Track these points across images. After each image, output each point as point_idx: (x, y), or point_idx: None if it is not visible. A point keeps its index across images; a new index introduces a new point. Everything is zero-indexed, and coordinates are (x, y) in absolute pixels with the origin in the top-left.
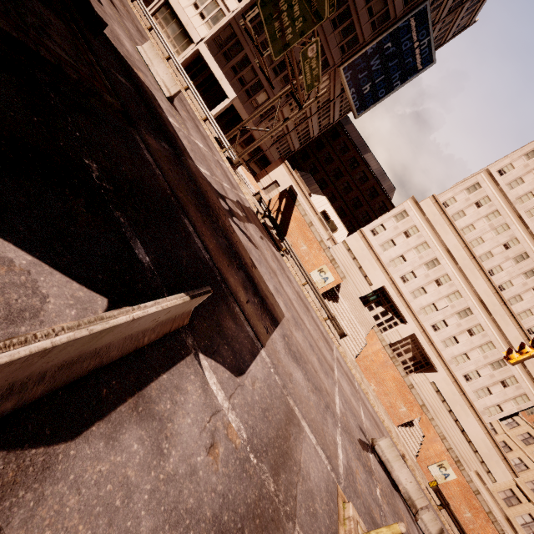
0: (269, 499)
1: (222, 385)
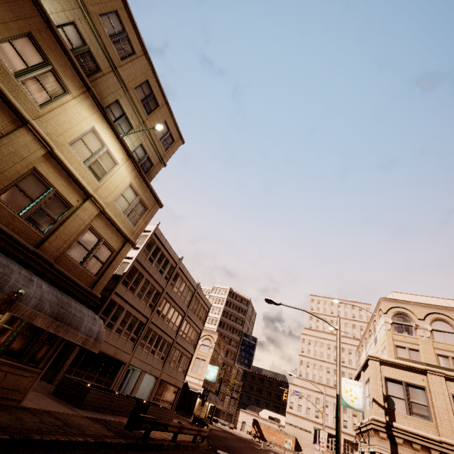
0: None
1: None
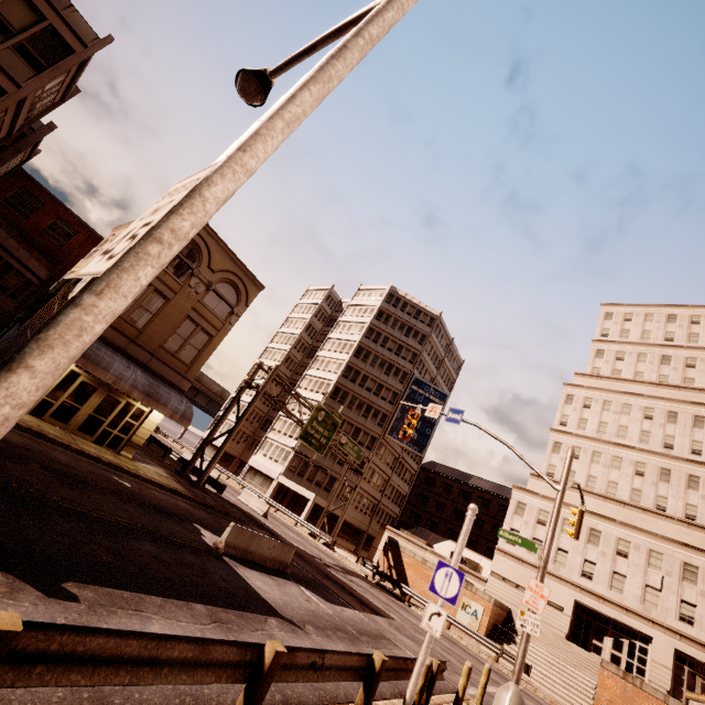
0: (350, 631)
1: (315, 597)
